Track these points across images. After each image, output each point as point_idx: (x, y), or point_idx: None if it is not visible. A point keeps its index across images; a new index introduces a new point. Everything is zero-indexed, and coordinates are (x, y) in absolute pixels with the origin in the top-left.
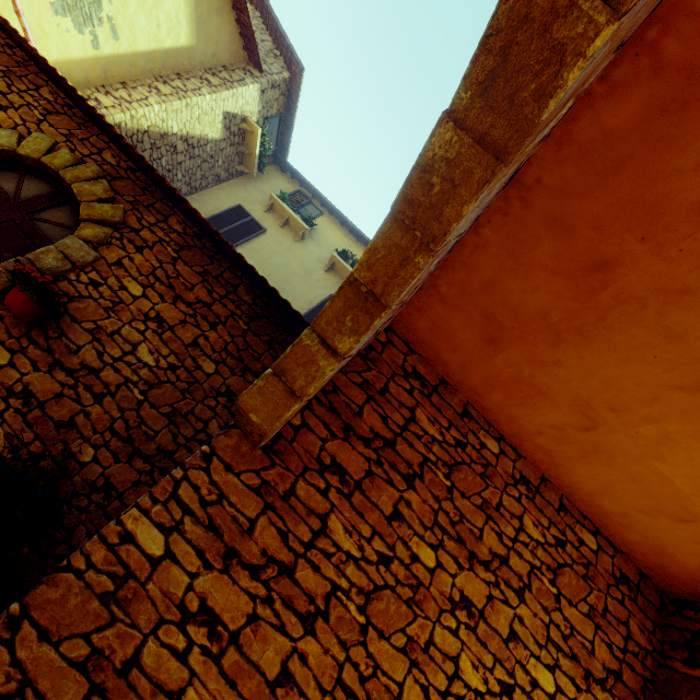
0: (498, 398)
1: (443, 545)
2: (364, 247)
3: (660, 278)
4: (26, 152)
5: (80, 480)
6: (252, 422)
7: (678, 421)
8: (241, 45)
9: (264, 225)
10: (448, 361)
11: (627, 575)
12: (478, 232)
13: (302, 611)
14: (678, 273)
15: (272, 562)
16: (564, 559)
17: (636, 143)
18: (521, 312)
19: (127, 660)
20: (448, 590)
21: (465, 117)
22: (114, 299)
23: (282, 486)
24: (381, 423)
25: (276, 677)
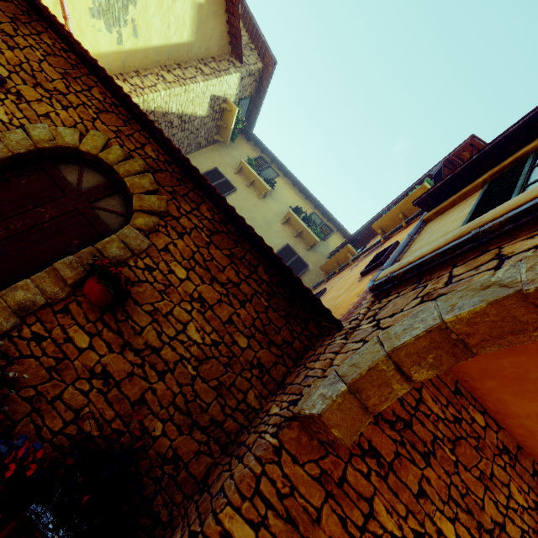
0: (491, 384)
1: (458, 517)
2: (311, 204)
3: None
4: (87, 149)
5: (154, 453)
6: (328, 432)
7: None
8: (227, 41)
9: (234, 185)
10: None
11: None
12: None
13: None
14: None
15: None
16: None
17: None
18: None
19: None
20: None
21: None
22: (165, 282)
23: (336, 473)
24: (399, 406)
25: None
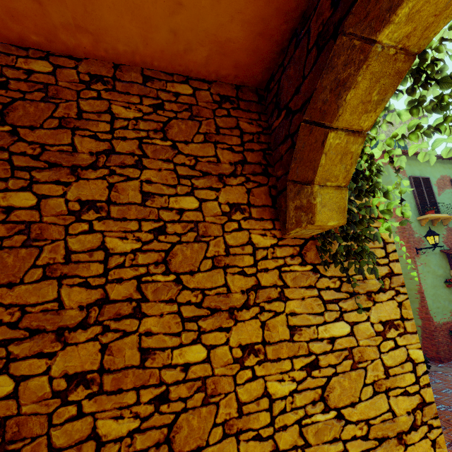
0: None
1: (36, 180)
2: None
3: None
4: None
5: None
6: None
7: None
8: None
9: None
10: None
11: (226, 95)
12: None
13: None
14: None
15: None
16: (168, 116)
17: None
18: None
19: None
20: (64, 208)
21: None
22: None
23: None
24: None
25: None
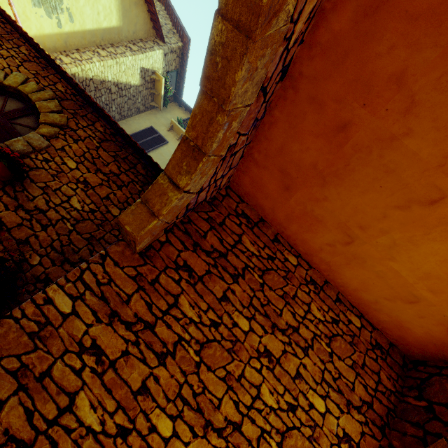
0: (294, 228)
1: (255, 318)
2: None
3: (377, 131)
4: (9, 83)
5: (30, 275)
6: (128, 232)
7: (400, 231)
8: (151, 26)
9: (167, 139)
10: (264, 206)
11: (380, 344)
12: (271, 113)
13: (158, 351)
14: (387, 126)
15: (141, 321)
16: (337, 331)
17: (352, 39)
18: (301, 166)
19: (43, 372)
20: (256, 345)
21: (226, 11)
22: (58, 169)
23: (150, 276)
24: (218, 243)
25: (138, 389)
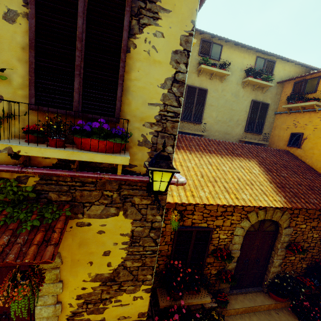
0: None
1: None
2: (252, 51)
3: None
4: (254, 222)
5: (319, 260)
6: None
7: None
8: None
9: (203, 86)
10: None
11: None
12: None
13: None
14: None
15: None
16: None
17: None
18: None
19: None
20: None
21: None
22: (301, 232)
23: None
24: None
25: None
